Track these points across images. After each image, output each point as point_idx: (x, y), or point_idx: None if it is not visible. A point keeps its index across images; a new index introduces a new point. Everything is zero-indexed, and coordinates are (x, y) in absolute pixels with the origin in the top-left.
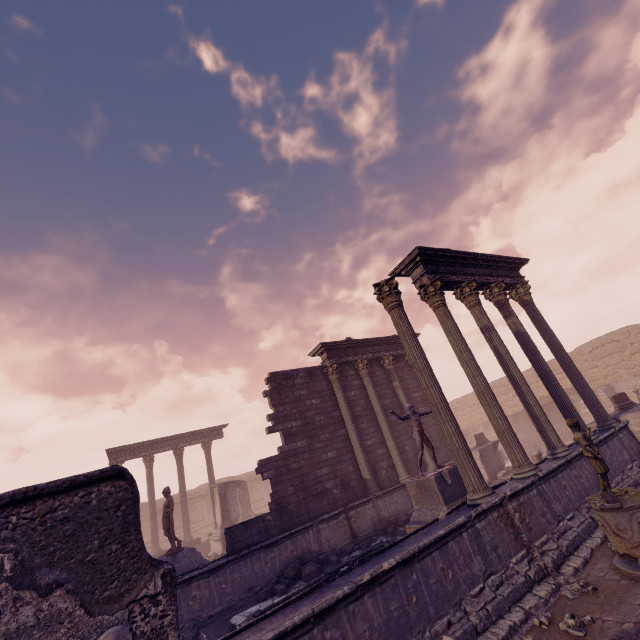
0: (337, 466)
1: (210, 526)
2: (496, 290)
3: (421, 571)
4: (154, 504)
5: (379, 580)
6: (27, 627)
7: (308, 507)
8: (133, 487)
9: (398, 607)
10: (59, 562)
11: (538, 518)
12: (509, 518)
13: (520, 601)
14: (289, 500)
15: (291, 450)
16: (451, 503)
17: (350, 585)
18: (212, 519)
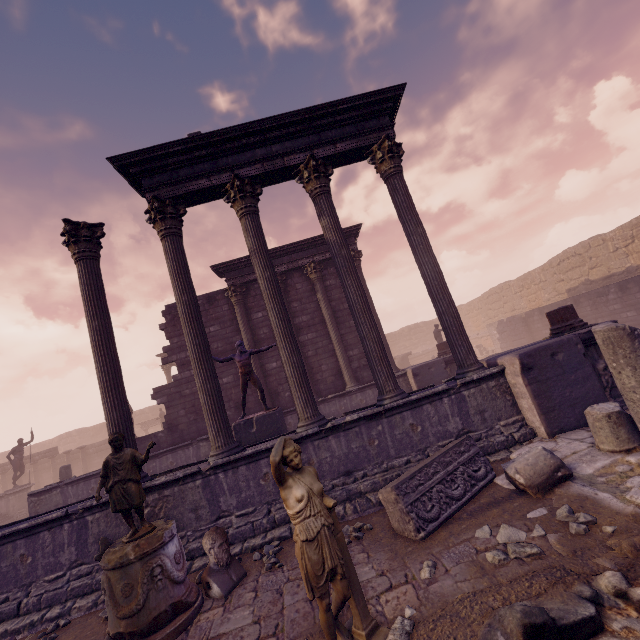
0: (232, 390)
1: None
2: (305, 175)
3: None
4: None
5: None
6: None
7: (198, 426)
8: None
9: None
10: None
11: (183, 513)
12: None
13: (86, 596)
14: (180, 421)
15: (184, 378)
16: None
17: None
18: None
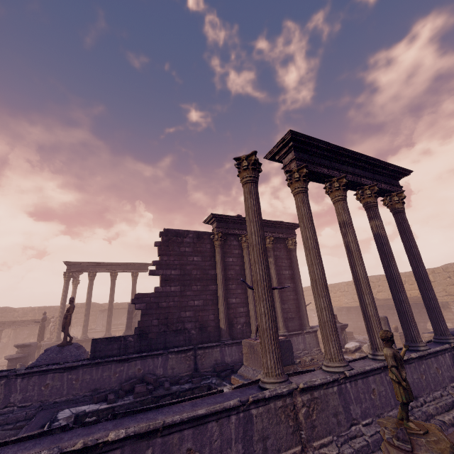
0: (200, 313)
1: None
2: (368, 192)
3: (161, 447)
4: (89, 306)
5: (99, 449)
6: None
7: (166, 338)
8: None
9: None
10: None
11: (328, 417)
12: (294, 410)
13: None
14: (151, 329)
15: (164, 292)
16: None
17: (52, 450)
18: None
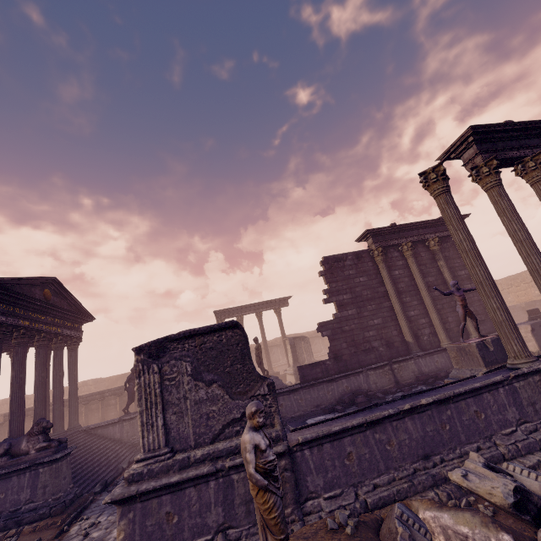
0: (382, 330)
1: (284, 365)
2: None
3: (455, 410)
4: None
5: (417, 410)
6: (203, 399)
7: (358, 358)
8: (244, 333)
9: (433, 430)
10: (212, 370)
11: None
12: None
13: None
14: (343, 352)
15: (343, 316)
16: (492, 366)
17: (394, 409)
18: (285, 361)
